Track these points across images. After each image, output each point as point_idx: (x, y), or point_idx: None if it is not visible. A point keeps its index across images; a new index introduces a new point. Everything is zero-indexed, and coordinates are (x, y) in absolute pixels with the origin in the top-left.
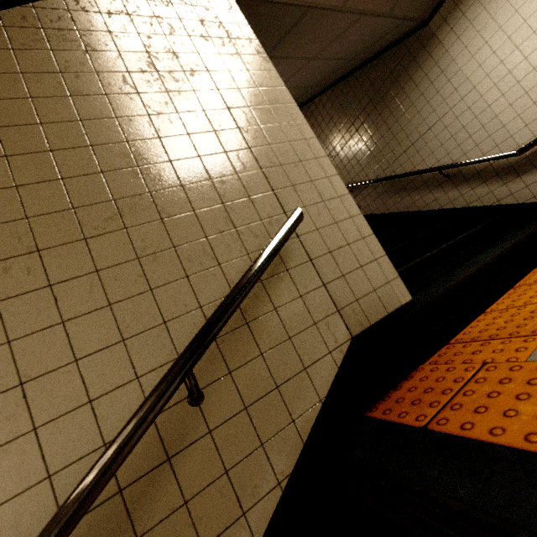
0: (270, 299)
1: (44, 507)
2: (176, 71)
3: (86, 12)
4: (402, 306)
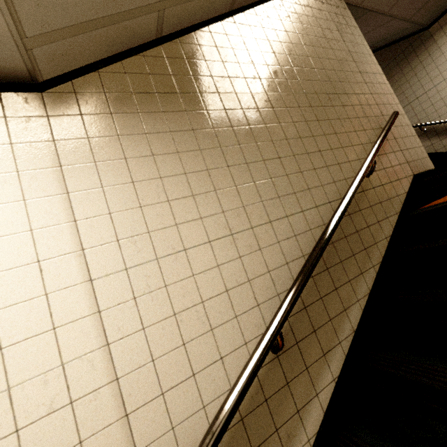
0: (383, 149)
1: (335, 190)
2: (332, 40)
3: (297, 4)
4: (431, 170)
